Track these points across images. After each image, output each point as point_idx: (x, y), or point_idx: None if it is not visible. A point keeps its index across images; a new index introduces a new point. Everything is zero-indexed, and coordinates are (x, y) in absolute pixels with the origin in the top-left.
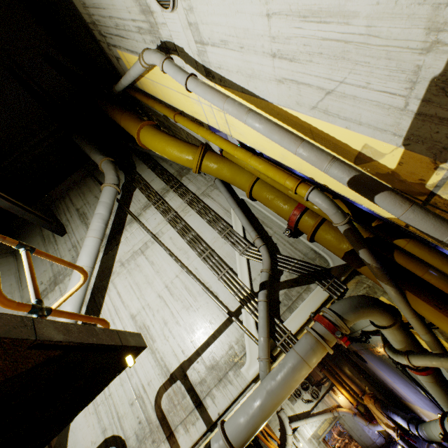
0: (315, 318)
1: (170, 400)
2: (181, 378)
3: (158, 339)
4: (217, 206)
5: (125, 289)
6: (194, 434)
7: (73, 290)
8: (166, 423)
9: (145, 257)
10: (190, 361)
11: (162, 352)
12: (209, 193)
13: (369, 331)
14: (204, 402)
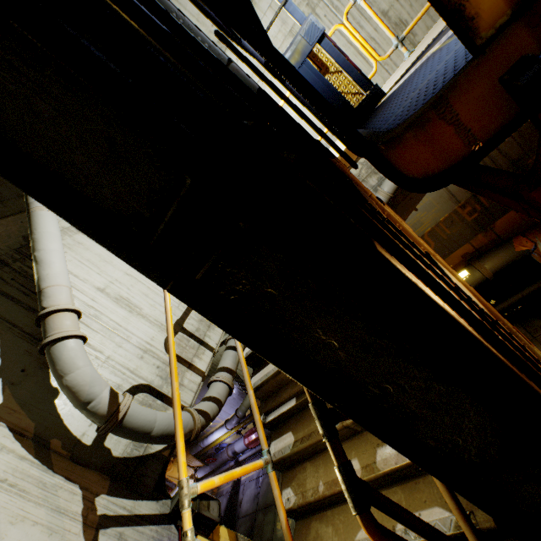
0: None
1: (179, 345)
2: (181, 330)
3: (145, 307)
4: None
5: (72, 263)
6: (207, 359)
7: None
8: (183, 360)
9: (87, 237)
10: (183, 319)
11: (155, 316)
12: None
13: (223, 341)
14: (205, 340)
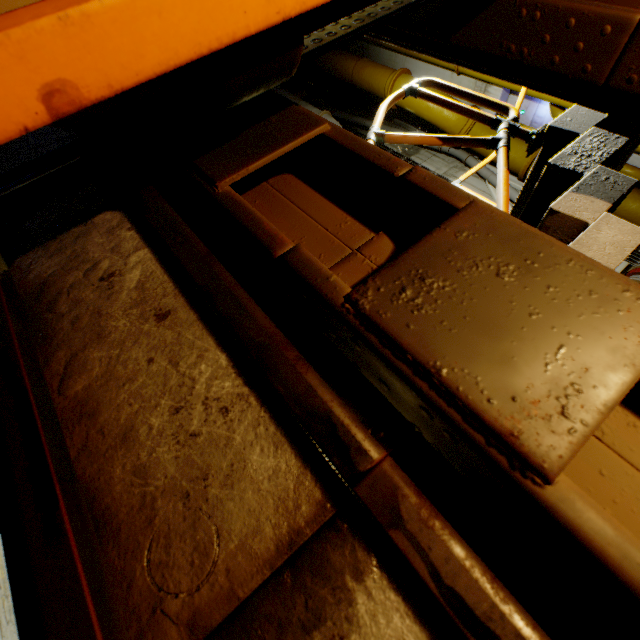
0: (631, 272)
1: None
2: None
3: None
4: (469, 186)
5: None
6: None
7: (488, 160)
8: None
9: None
10: None
11: None
12: (454, 174)
13: None
14: None
